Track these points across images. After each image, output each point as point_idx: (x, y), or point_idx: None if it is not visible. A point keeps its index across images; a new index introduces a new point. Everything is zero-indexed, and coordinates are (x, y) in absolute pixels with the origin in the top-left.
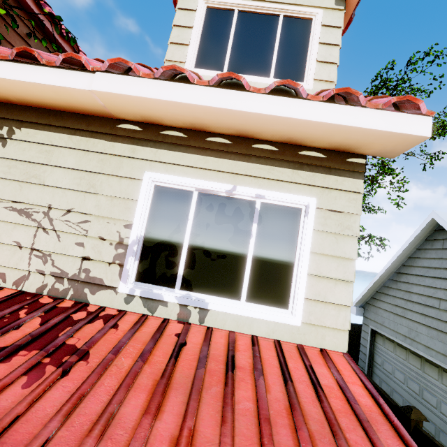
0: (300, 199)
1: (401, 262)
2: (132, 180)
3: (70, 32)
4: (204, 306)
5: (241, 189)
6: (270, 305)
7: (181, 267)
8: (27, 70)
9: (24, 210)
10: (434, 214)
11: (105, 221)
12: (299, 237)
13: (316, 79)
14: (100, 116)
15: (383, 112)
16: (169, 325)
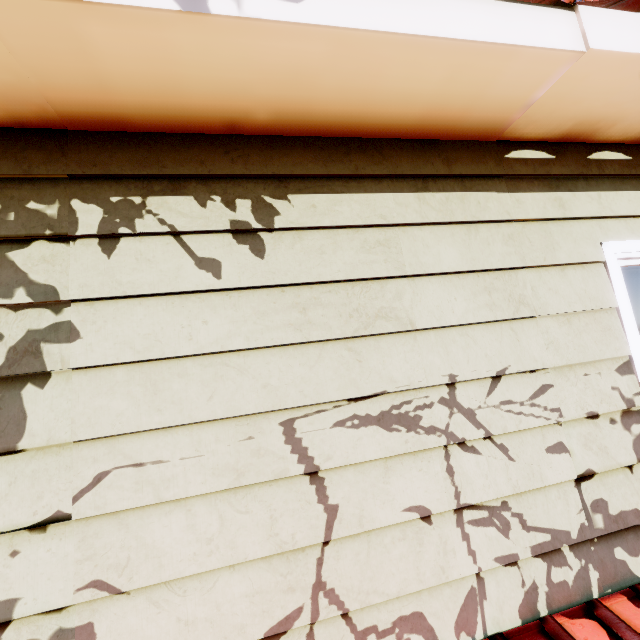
0: None
1: None
2: (584, 267)
3: None
4: None
5: None
6: None
7: None
8: (408, 4)
9: (391, 413)
10: None
11: (579, 374)
12: None
13: None
14: (461, 140)
15: None
16: None
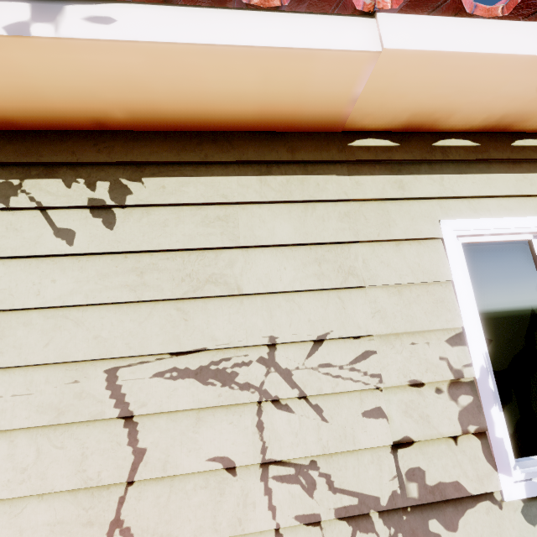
0: None
1: None
2: (420, 243)
3: None
4: None
5: None
6: None
7: None
8: (210, 20)
9: (209, 368)
10: None
11: (406, 343)
12: None
13: None
14: (307, 132)
15: None
16: None
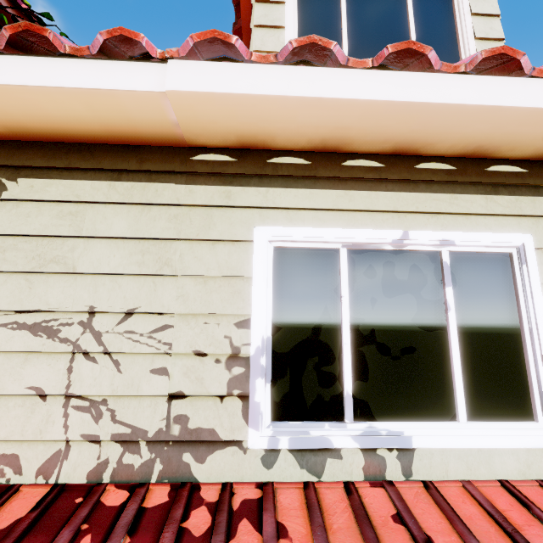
0: (509, 238)
1: None
2: (234, 244)
3: (67, 36)
4: (405, 445)
5: (416, 235)
6: (505, 419)
7: (347, 380)
8: (34, 67)
9: (41, 325)
10: None
11: (200, 322)
12: (520, 299)
13: None
14: (159, 146)
15: None
16: (362, 496)
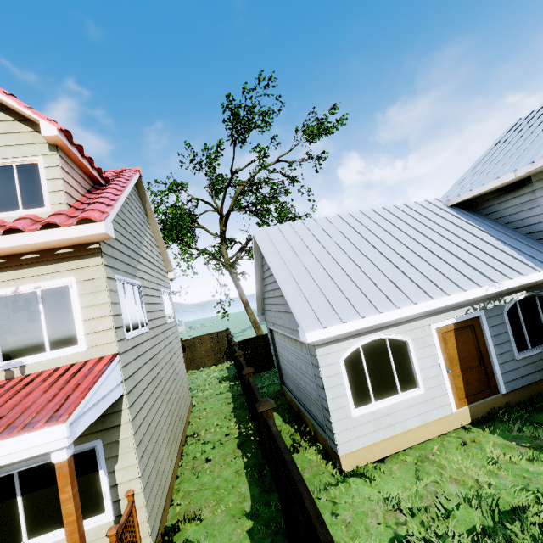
0: (65, 280)
1: (261, 270)
2: None
3: None
4: (22, 365)
5: (23, 287)
6: (68, 346)
7: None
8: None
9: None
10: (253, 232)
11: None
12: (72, 302)
13: (52, 204)
14: None
15: (76, 226)
16: None
